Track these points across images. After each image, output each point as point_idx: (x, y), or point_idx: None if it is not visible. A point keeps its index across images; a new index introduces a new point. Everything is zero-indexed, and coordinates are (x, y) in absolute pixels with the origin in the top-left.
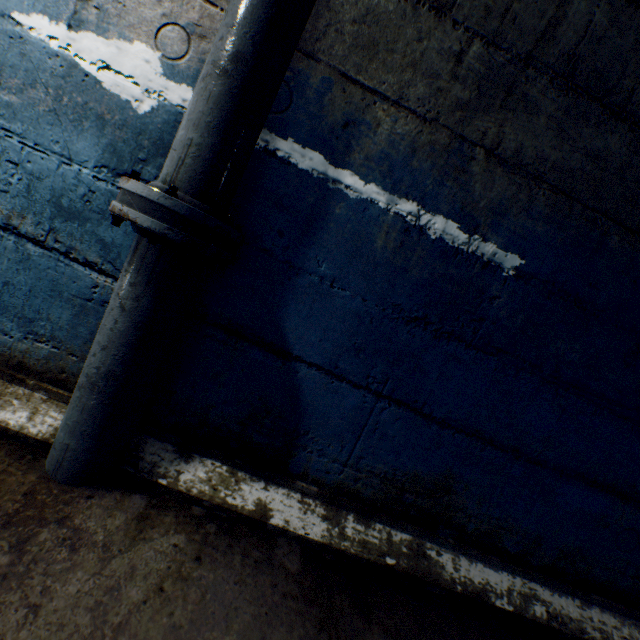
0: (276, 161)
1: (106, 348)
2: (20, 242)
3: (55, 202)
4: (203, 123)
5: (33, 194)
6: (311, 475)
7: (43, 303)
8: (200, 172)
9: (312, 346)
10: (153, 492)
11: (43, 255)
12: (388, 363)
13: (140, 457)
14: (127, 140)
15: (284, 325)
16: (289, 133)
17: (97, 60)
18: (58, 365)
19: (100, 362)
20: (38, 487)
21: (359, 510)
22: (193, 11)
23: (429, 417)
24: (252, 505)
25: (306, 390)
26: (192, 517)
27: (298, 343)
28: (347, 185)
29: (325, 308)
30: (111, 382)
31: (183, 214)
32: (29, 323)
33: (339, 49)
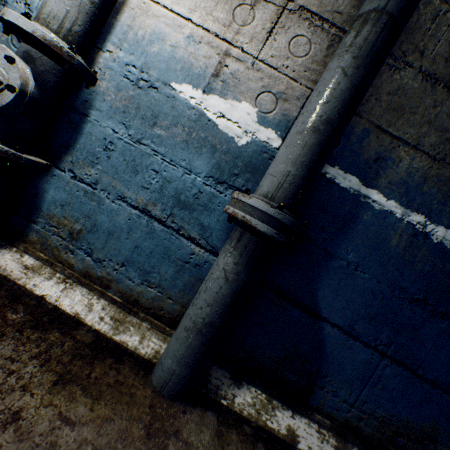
0: (325, 180)
1: (211, 305)
2: (150, 220)
3: (176, 197)
4: (298, 161)
5: (163, 191)
6: (325, 410)
7: (157, 261)
8: (292, 193)
9: (336, 311)
10: (217, 409)
11: (163, 230)
12: (392, 331)
13: (208, 380)
14: (228, 161)
15: (317, 294)
16: (336, 162)
17: (217, 112)
18: (159, 304)
19: (205, 314)
20: (154, 401)
21: (361, 445)
22: (281, 84)
23: (422, 377)
24: (284, 430)
25: (328, 343)
26: (246, 436)
27: (326, 308)
28: (373, 200)
29: (348, 284)
30: (210, 329)
31: (287, 224)
32: (146, 274)
33: (376, 110)
